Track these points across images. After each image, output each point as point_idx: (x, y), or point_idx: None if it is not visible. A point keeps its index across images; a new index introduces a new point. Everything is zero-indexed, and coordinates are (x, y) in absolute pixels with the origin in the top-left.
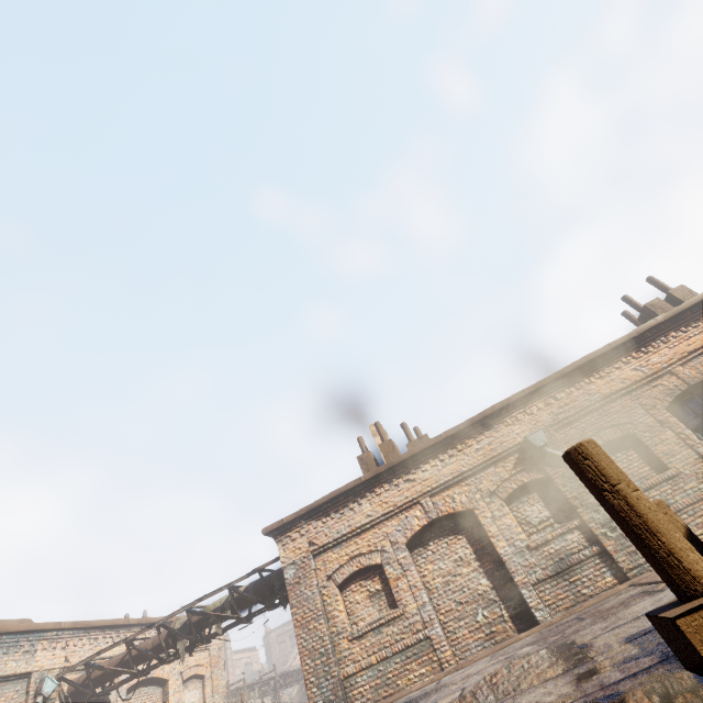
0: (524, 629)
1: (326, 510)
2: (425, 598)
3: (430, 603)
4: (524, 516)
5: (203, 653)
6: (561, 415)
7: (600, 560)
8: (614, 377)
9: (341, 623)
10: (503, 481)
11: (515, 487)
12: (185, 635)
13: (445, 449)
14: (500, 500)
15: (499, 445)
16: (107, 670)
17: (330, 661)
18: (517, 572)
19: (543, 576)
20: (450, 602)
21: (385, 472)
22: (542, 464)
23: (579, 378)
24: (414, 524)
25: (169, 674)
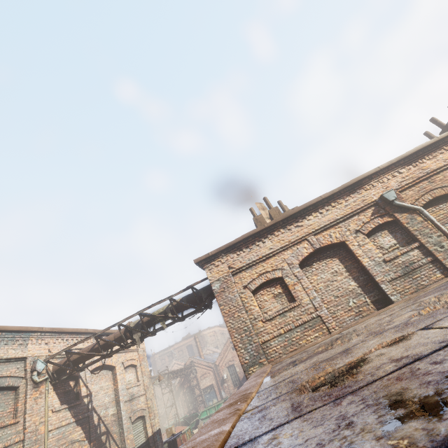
0: (381, 308)
1: (240, 246)
2: (315, 294)
3: (317, 297)
4: (379, 244)
5: (134, 352)
6: (404, 182)
7: (432, 265)
8: (439, 158)
9: (256, 313)
10: (365, 223)
11: (373, 226)
12: (138, 330)
13: (323, 206)
14: (363, 235)
15: (361, 202)
16: (82, 354)
17: (251, 334)
18: (378, 275)
19: (395, 276)
20: (330, 296)
21: (281, 222)
22: (392, 212)
23: (415, 160)
24: (304, 252)
25: (116, 364)
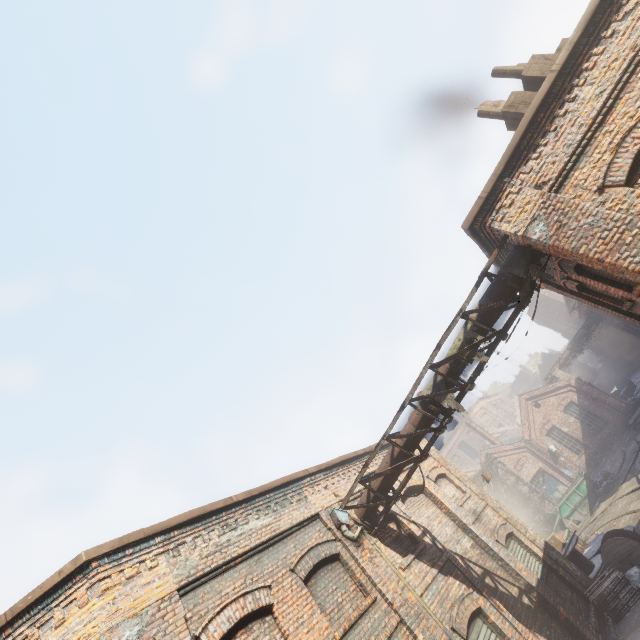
0: None
1: (529, 144)
2: None
3: None
4: None
5: (428, 459)
6: None
7: None
8: None
9: None
10: None
11: None
12: (445, 391)
13: None
14: None
15: None
16: (386, 473)
17: None
18: None
19: None
20: None
21: (581, 39)
22: None
23: None
24: None
25: (420, 481)
